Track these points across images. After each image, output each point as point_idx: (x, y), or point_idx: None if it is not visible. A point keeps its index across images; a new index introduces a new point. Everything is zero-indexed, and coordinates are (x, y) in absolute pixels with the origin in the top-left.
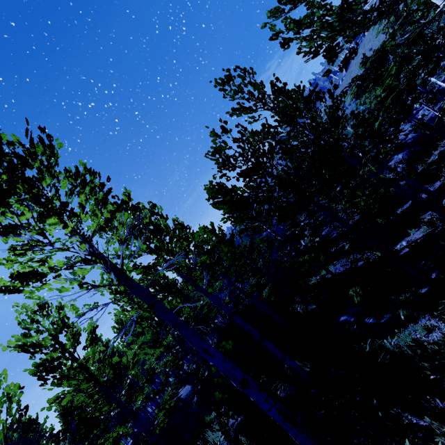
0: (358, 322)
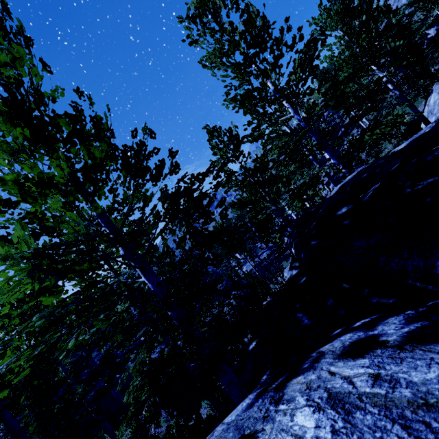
0: None
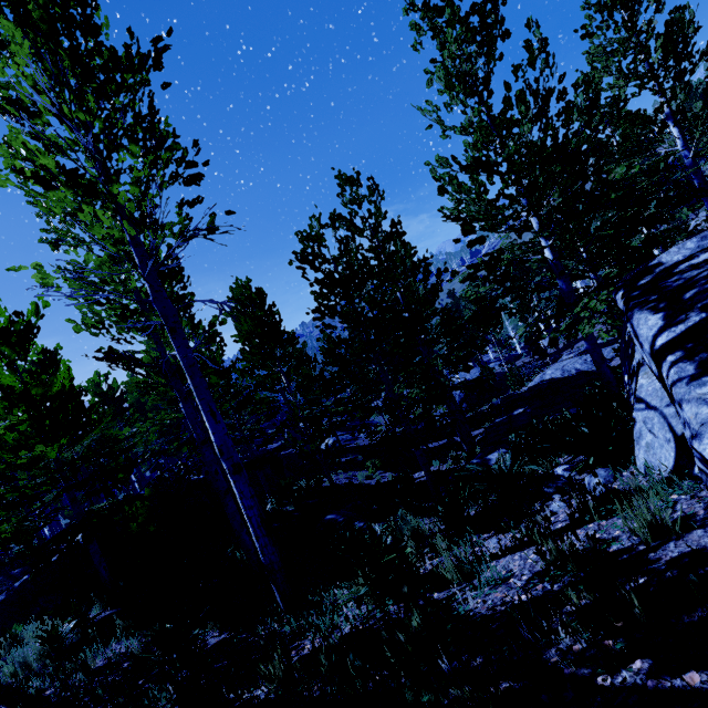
0: (347, 523)
